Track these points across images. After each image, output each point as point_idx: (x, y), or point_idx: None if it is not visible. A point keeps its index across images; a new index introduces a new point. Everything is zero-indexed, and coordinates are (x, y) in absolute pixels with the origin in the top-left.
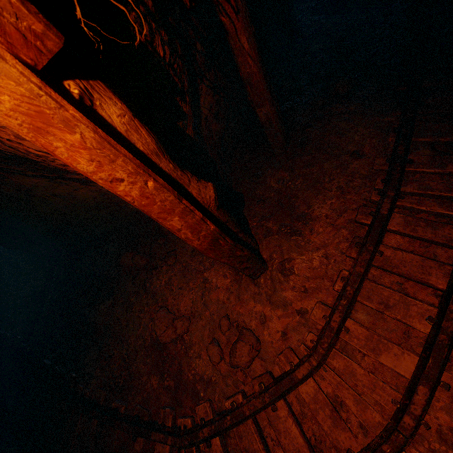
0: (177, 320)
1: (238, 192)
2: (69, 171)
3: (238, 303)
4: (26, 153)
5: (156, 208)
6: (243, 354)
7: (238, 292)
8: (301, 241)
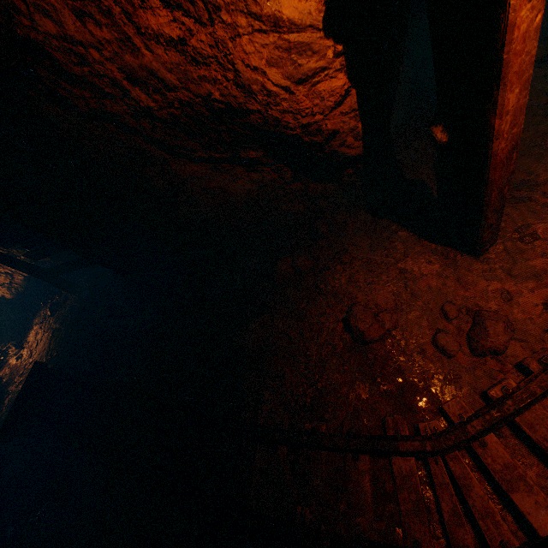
0: (381, 313)
1: (416, 179)
2: (278, 125)
3: (459, 287)
4: (257, 92)
5: (517, 64)
6: (498, 332)
7: (456, 276)
8: (535, 205)
